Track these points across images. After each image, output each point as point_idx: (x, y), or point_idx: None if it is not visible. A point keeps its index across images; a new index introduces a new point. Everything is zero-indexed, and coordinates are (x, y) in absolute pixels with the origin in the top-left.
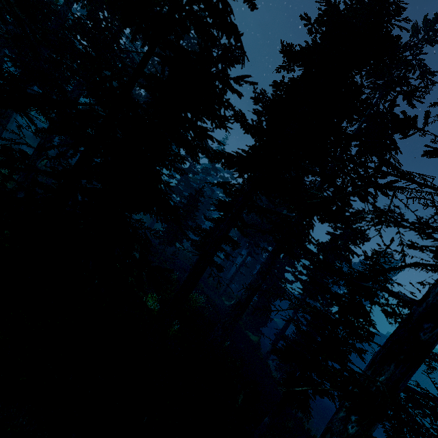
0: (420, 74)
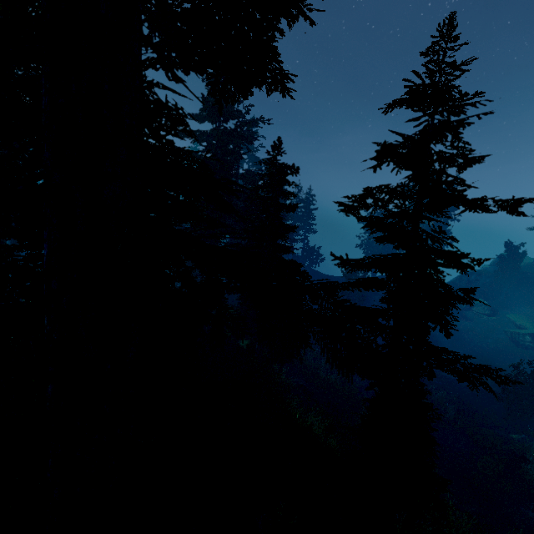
0: None
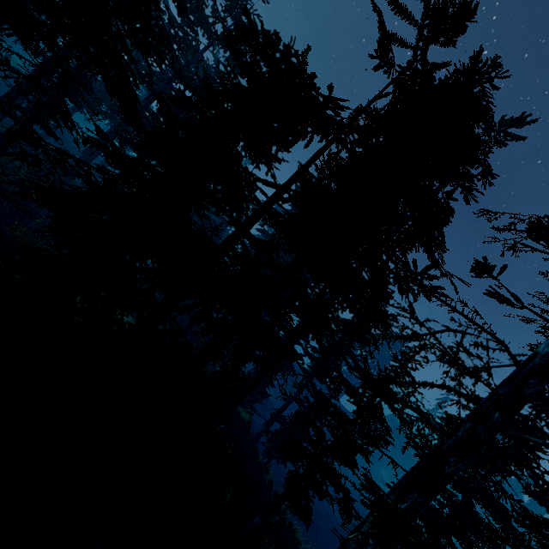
0: (482, 171)
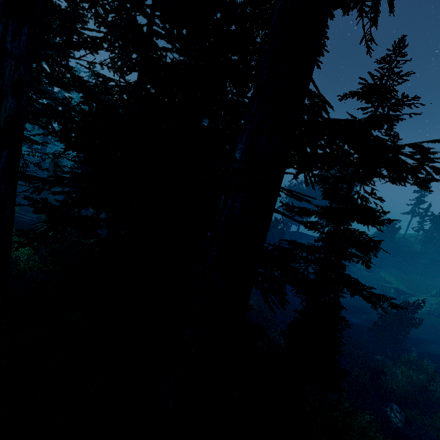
0: None
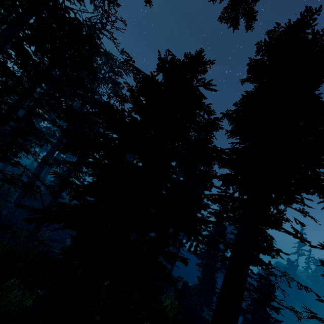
0: None
